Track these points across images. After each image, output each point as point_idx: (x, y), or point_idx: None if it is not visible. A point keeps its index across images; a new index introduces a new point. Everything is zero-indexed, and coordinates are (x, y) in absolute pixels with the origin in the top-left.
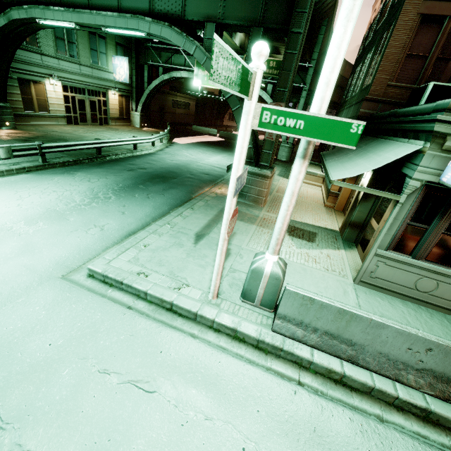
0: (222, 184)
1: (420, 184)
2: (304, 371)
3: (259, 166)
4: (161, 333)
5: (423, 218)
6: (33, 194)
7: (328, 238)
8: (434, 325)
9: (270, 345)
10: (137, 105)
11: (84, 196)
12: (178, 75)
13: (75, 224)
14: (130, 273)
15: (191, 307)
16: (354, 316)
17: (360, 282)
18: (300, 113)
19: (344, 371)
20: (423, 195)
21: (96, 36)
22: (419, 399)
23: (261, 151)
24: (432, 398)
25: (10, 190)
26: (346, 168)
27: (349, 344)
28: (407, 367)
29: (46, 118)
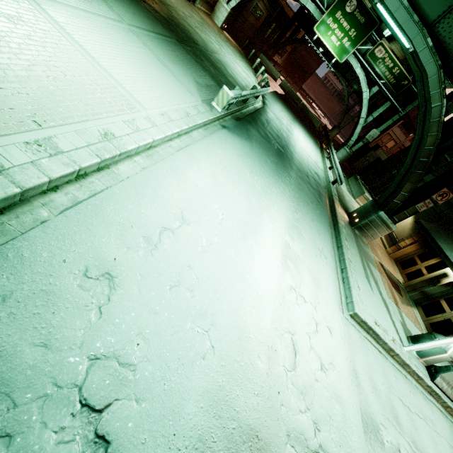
0: (336, 200)
1: None
2: (439, 404)
3: (390, 218)
4: (403, 377)
5: None
6: (259, 180)
7: (404, 293)
8: None
9: (432, 390)
10: None
11: (285, 194)
12: (304, 1)
13: (310, 245)
14: (373, 322)
15: (405, 359)
16: None
17: None
18: None
19: None
20: None
21: None
22: None
23: (403, 210)
24: None
25: (242, 166)
26: None
27: None
28: None
29: None
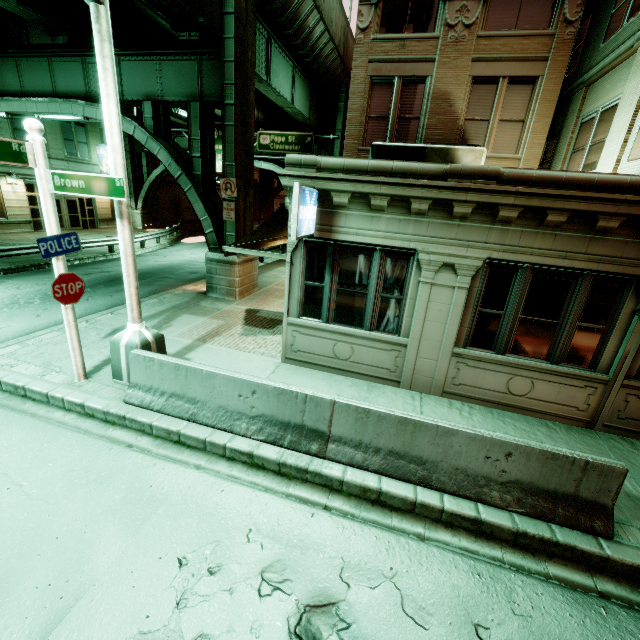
0: (203, 281)
1: (297, 240)
2: (145, 437)
3: None
4: None
5: (316, 275)
6: None
7: None
8: (344, 392)
9: (116, 415)
10: (137, 201)
11: None
12: None
13: None
14: None
15: (44, 389)
16: (189, 369)
17: (286, 359)
18: (79, 175)
19: (181, 429)
20: (307, 251)
21: (71, 124)
22: (249, 445)
23: (224, 234)
24: (265, 444)
25: None
26: (263, 236)
27: (194, 402)
28: (243, 416)
29: (2, 225)
